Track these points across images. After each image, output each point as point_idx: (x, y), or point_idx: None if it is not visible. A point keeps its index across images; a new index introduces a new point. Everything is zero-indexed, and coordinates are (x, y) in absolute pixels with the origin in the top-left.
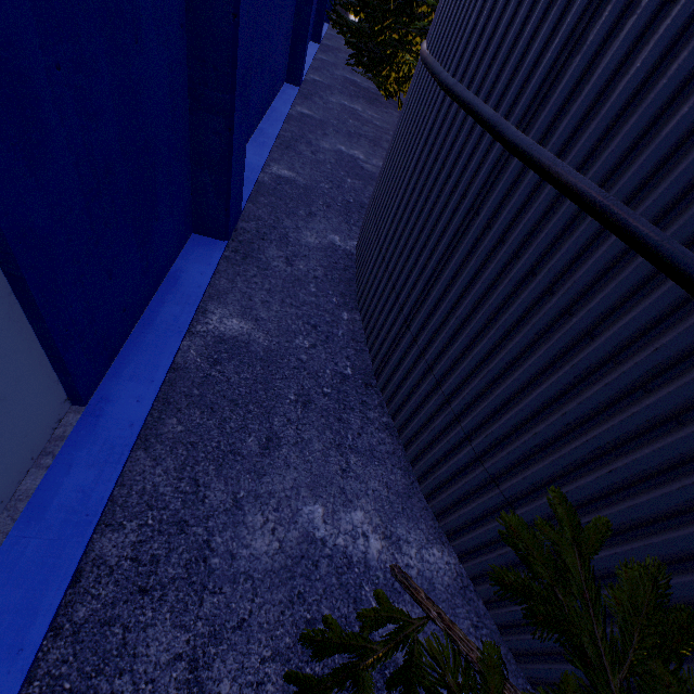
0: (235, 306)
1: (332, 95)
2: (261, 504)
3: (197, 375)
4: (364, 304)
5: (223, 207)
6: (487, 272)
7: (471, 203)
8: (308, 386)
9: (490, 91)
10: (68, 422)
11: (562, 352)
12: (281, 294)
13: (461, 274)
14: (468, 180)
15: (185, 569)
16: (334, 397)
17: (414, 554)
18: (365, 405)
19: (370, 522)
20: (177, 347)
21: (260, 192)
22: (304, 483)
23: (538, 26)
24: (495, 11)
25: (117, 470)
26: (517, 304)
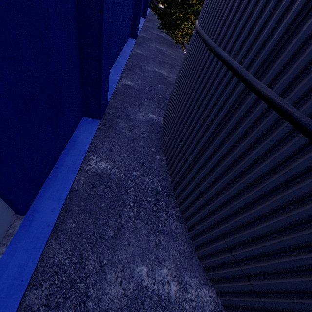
0: (103, 154)
1: (151, 43)
2: (115, 267)
3: (83, 194)
4: (167, 151)
5: (98, 104)
6: (235, 152)
7: (225, 113)
8: (139, 197)
9: (237, 53)
10: (15, 225)
11: (281, 207)
12: (126, 147)
13: (219, 150)
14: (224, 100)
15: (74, 310)
16: (152, 203)
17: (194, 292)
18: (168, 206)
19: (171, 274)
20: (73, 179)
21: (117, 93)
22: (137, 253)
23: (267, 19)
24: (239, 9)
25: (40, 252)
26: (253, 173)
